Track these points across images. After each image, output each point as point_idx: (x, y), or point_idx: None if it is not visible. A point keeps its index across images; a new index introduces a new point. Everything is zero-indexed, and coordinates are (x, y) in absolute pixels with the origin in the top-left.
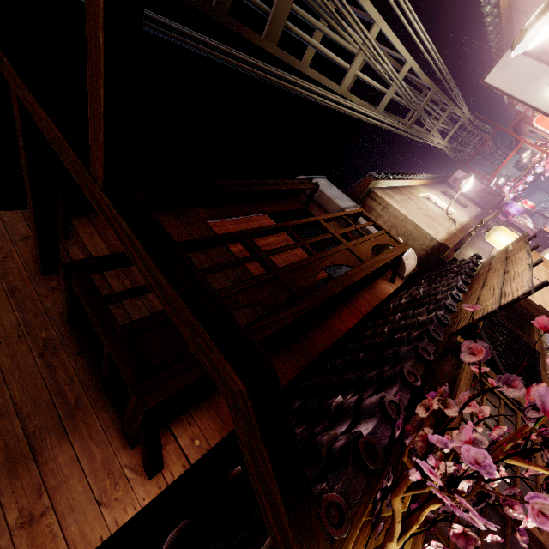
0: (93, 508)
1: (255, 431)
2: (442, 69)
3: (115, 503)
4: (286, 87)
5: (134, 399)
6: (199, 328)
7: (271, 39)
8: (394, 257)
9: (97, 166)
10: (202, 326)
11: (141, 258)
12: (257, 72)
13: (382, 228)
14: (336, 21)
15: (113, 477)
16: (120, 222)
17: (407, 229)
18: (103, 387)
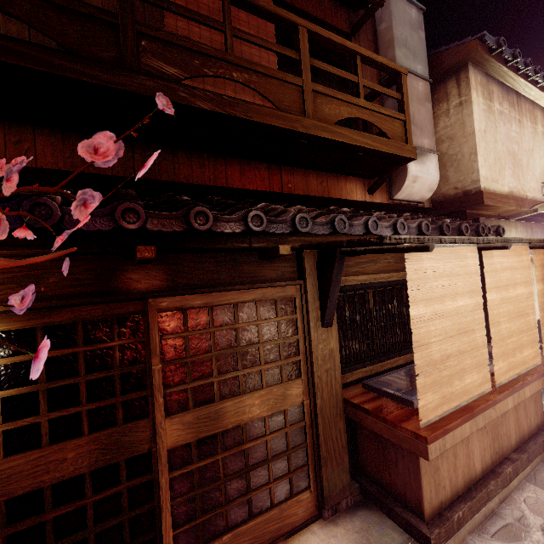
0: None
1: None
2: None
3: None
4: None
5: None
6: None
7: None
8: (366, 146)
9: None
10: None
11: None
12: None
13: (404, 111)
14: None
15: None
16: None
17: (462, 151)
18: None
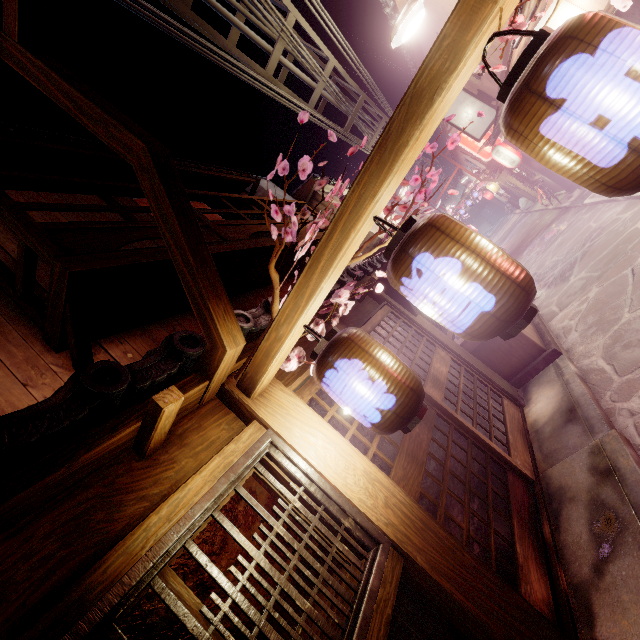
0: (19, 387)
1: (155, 176)
2: (364, 74)
3: (43, 386)
4: (205, 55)
5: (57, 269)
6: (110, 119)
7: (184, 2)
8: None
9: (11, 20)
10: (112, 118)
11: (59, 87)
12: (171, 29)
13: None
14: (252, 3)
15: (39, 369)
16: (37, 63)
17: None
18: (17, 308)
